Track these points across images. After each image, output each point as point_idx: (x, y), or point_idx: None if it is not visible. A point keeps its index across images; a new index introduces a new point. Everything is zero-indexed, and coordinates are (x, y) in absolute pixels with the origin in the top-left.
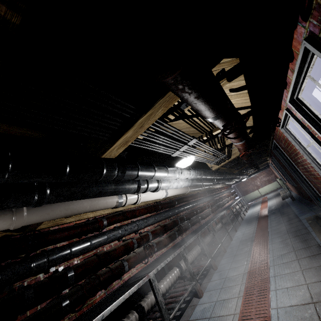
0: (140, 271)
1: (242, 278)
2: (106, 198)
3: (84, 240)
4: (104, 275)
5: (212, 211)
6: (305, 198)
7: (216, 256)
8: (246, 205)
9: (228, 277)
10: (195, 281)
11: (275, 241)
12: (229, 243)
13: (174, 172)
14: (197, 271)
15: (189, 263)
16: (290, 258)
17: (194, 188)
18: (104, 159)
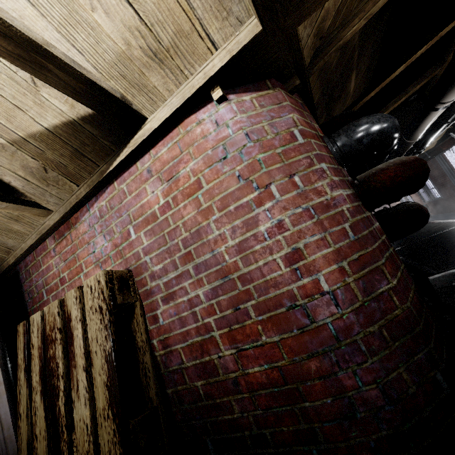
0: None
1: None
2: None
3: None
4: None
5: None
6: (446, 212)
7: None
8: None
9: None
10: None
11: None
12: None
13: None
14: None
15: None
16: None
17: None
18: None
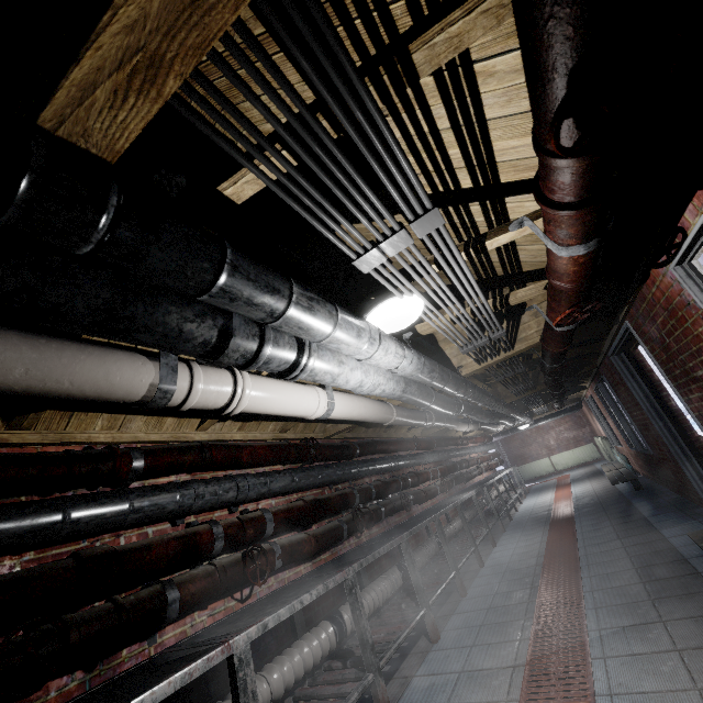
0: (218, 621)
1: (508, 682)
2: (108, 361)
3: (45, 504)
4: (86, 625)
5: (442, 488)
6: (668, 486)
7: (440, 603)
8: (521, 488)
9: (468, 672)
10: (374, 673)
11: (601, 585)
12: (476, 573)
13: (358, 331)
14: (384, 641)
15: (365, 616)
16: (652, 641)
17: (409, 416)
18: (53, 138)
